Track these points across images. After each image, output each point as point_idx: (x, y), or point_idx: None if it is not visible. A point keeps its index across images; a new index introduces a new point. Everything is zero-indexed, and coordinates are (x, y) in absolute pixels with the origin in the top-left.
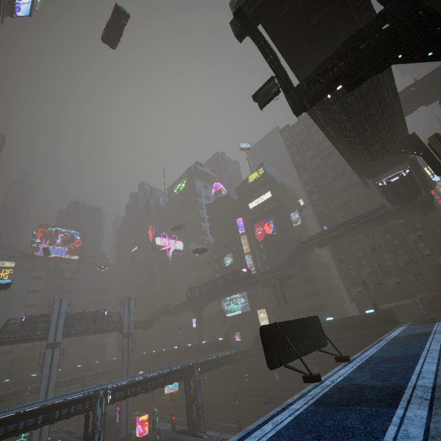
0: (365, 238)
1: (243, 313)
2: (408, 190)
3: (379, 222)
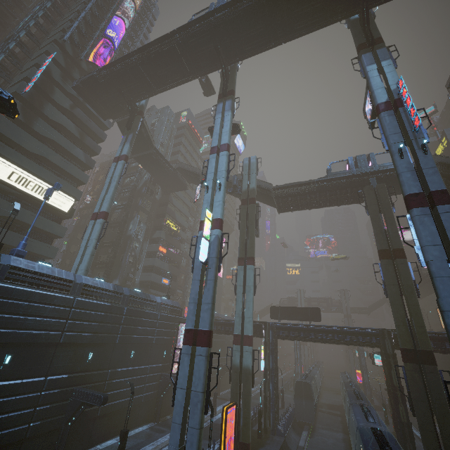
0: None
1: None
2: None
3: None
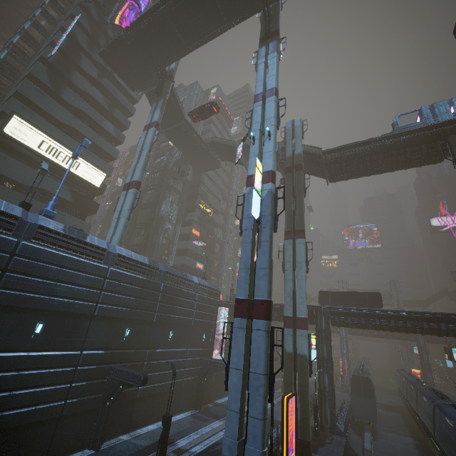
0: None
1: None
2: None
3: None
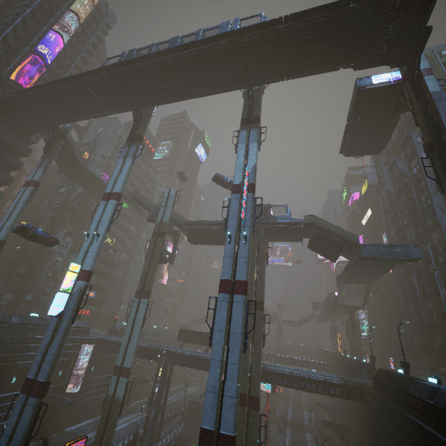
0: (419, 276)
1: (367, 335)
2: (321, 252)
3: (374, 268)
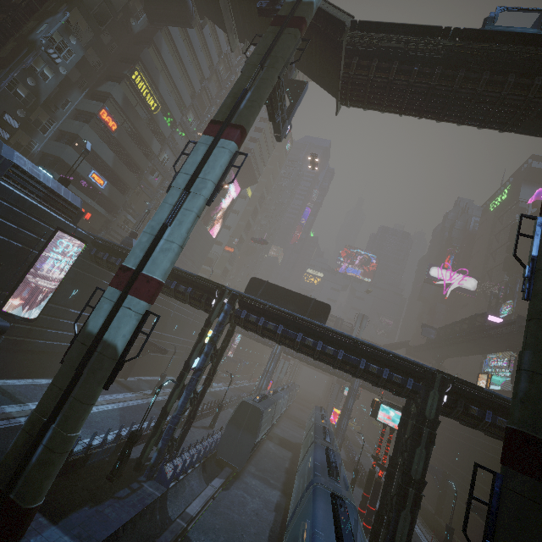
0: None
1: (502, 390)
2: None
3: None
